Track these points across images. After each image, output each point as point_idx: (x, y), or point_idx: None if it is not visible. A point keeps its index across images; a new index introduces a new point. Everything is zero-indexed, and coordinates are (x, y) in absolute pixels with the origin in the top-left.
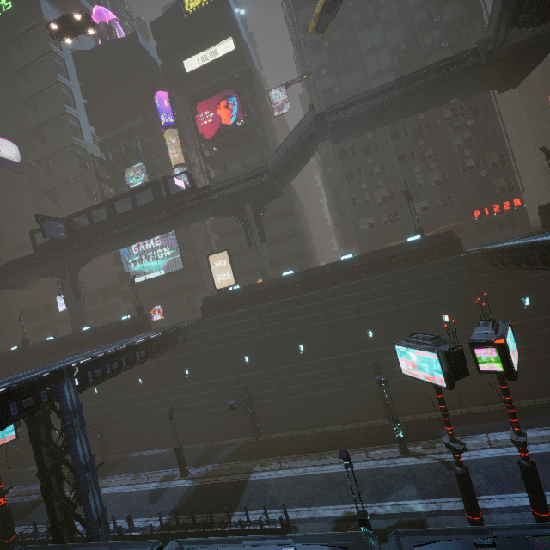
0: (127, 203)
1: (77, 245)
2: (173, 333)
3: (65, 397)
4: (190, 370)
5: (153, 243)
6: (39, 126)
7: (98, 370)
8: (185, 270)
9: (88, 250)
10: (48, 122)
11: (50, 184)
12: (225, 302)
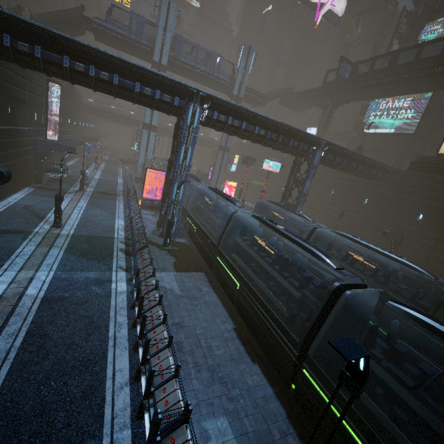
0: (408, 57)
1: (350, 86)
2: (378, 166)
3: (315, 157)
4: (368, 201)
5: (401, 103)
6: None
7: (332, 156)
8: (412, 136)
9: (354, 93)
10: None
11: (351, 38)
12: (438, 165)
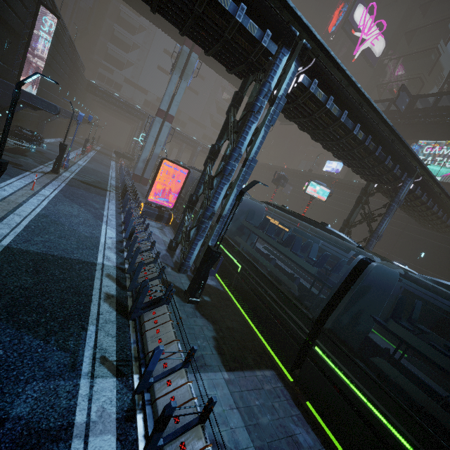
0: None
1: (405, 120)
2: None
3: (404, 188)
4: (425, 256)
5: None
6: (415, 29)
7: (420, 191)
8: None
9: (406, 128)
10: (427, 25)
11: (386, 79)
12: None
